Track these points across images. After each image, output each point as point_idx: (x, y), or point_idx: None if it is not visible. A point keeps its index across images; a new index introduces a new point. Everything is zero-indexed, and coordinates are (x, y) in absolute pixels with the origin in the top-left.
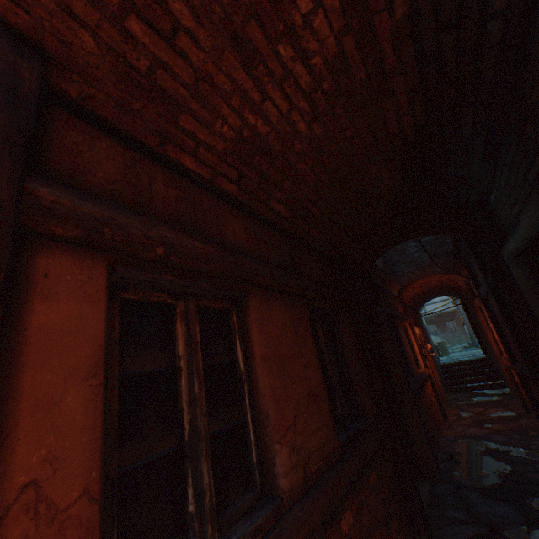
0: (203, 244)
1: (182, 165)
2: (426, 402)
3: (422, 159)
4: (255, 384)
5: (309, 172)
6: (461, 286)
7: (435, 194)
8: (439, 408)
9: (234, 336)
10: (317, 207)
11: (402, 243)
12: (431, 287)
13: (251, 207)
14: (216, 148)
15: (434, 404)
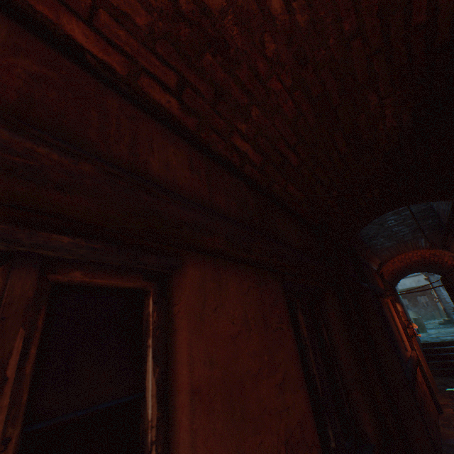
0: (64, 154)
1: (66, 36)
2: (420, 395)
3: (450, 77)
4: (175, 452)
5: (286, 96)
6: (445, 262)
7: (452, 141)
8: (431, 398)
9: (145, 341)
10: (296, 154)
11: (380, 217)
12: (411, 262)
13: (203, 139)
14: (132, 21)
15: (427, 394)
